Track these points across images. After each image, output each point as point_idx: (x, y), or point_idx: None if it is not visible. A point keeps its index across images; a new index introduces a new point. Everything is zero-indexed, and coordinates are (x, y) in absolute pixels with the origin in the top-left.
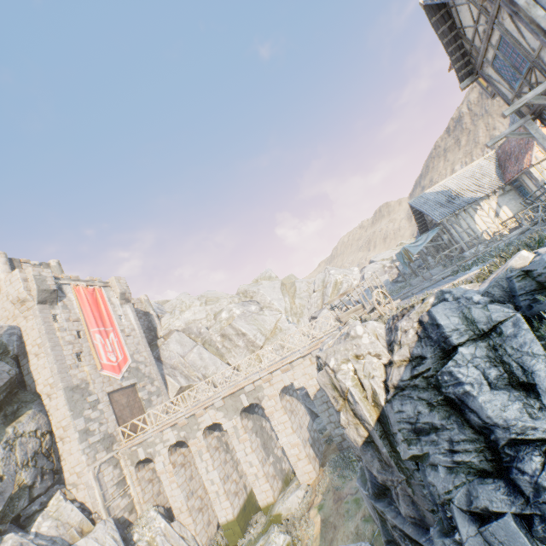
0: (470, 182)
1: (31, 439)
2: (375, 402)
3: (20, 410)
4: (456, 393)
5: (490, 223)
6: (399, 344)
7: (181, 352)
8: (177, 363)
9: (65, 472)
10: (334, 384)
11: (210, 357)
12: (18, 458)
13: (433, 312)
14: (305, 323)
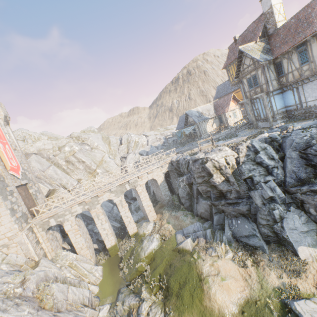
0: (206, 111)
1: None
2: (232, 168)
3: None
4: (260, 161)
5: (210, 128)
6: (241, 152)
7: (41, 168)
8: (39, 175)
9: None
10: (215, 165)
11: (62, 173)
12: None
13: (253, 144)
14: (119, 160)
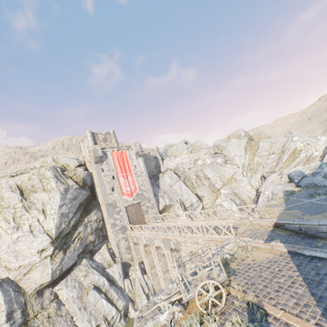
0: None
1: (95, 223)
2: None
3: (92, 209)
4: None
5: None
6: None
7: (170, 183)
8: (166, 189)
9: (108, 236)
10: None
11: (185, 188)
12: (89, 230)
13: None
14: (256, 179)
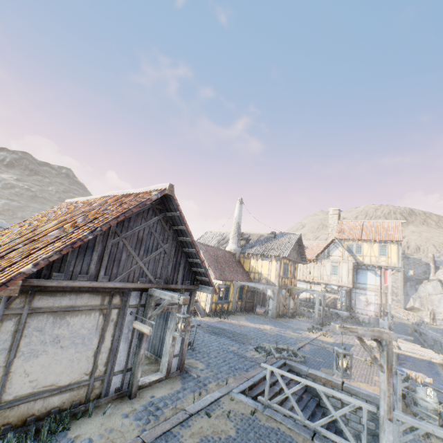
0: None
1: None
2: None
3: None
4: None
5: None
6: None
7: (429, 292)
8: (423, 295)
9: None
10: None
11: None
12: None
13: None
14: None
